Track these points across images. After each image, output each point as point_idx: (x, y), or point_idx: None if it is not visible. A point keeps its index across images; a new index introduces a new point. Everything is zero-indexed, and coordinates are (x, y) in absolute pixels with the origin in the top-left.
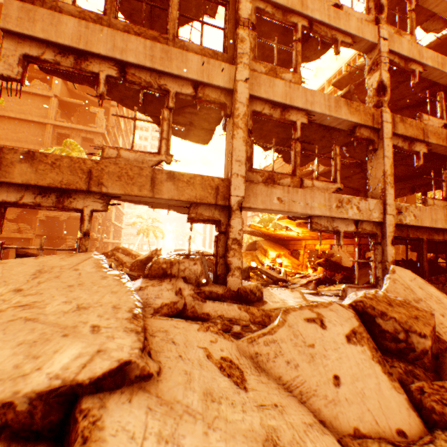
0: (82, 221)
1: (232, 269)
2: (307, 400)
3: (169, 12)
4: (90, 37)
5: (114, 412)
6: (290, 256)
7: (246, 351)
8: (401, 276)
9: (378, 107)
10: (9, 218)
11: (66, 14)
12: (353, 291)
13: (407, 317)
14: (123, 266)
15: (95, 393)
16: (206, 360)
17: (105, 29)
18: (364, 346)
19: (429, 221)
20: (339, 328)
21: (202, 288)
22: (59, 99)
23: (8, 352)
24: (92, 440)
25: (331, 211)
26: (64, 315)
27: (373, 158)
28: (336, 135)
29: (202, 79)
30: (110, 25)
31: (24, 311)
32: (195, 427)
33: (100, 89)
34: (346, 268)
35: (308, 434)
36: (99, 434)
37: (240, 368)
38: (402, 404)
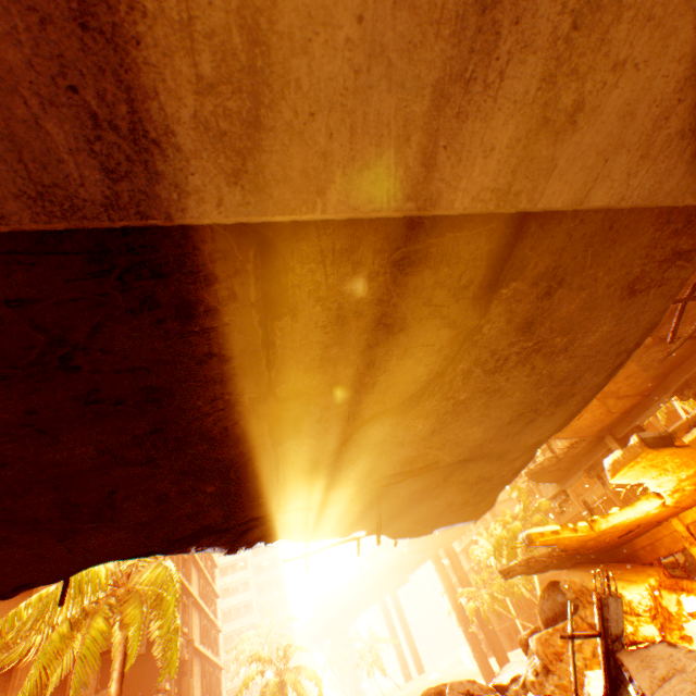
0: None
1: None
2: None
3: None
4: None
5: None
6: (679, 580)
7: None
8: None
9: None
10: None
11: None
12: None
13: None
14: None
15: None
16: None
17: None
18: None
19: None
20: None
21: None
22: None
23: None
24: None
25: None
26: None
27: None
28: None
29: None
30: None
31: None
32: None
33: None
34: None
35: None
36: None
37: None
38: None
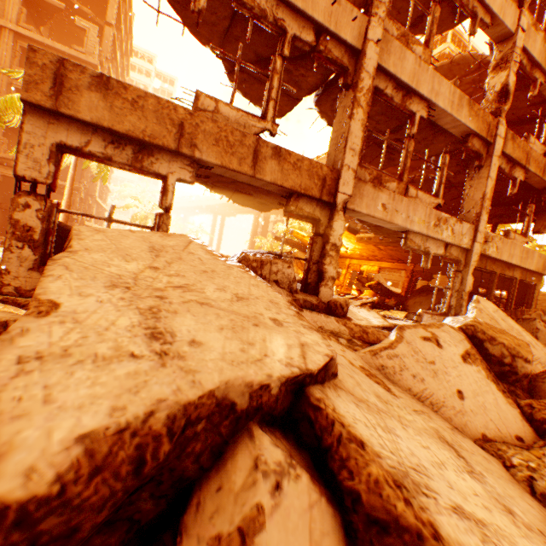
0: (163, 191)
1: (325, 279)
2: (438, 410)
3: None
4: None
5: (338, 404)
6: None
7: (371, 363)
8: (486, 307)
9: (495, 116)
10: None
11: None
12: (428, 317)
13: (513, 344)
14: None
15: (314, 385)
16: (352, 367)
17: None
18: (479, 366)
19: (506, 256)
20: (454, 349)
21: (295, 296)
22: None
23: (218, 335)
24: (346, 425)
25: (428, 230)
26: (232, 303)
27: (474, 177)
28: (439, 140)
29: (328, 26)
30: None
31: (187, 294)
32: (394, 422)
33: (201, 2)
34: (396, 294)
35: (456, 436)
36: (346, 421)
37: (378, 378)
38: (517, 417)
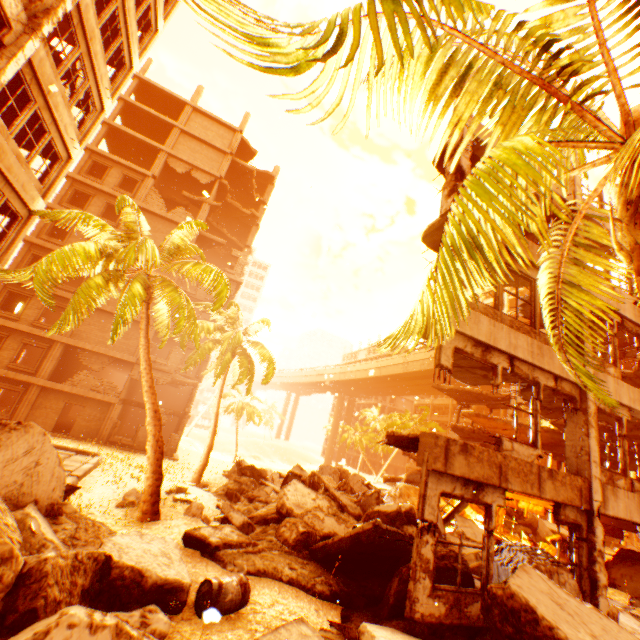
0: (488, 515)
1: (599, 587)
2: None
3: (532, 306)
4: (495, 334)
5: None
6: (478, 507)
7: None
8: None
9: None
10: (93, 369)
11: (476, 309)
12: None
13: None
14: (342, 509)
15: None
16: None
17: (503, 327)
18: None
19: None
20: None
21: None
22: (200, 233)
23: None
24: None
25: None
26: None
27: None
28: None
29: (562, 375)
30: (501, 319)
31: None
32: None
33: (498, 380)
34: None
35: None
36: None
37: None
38: None
